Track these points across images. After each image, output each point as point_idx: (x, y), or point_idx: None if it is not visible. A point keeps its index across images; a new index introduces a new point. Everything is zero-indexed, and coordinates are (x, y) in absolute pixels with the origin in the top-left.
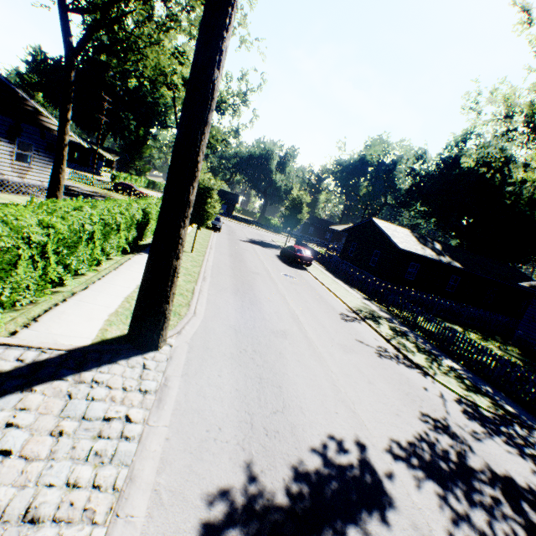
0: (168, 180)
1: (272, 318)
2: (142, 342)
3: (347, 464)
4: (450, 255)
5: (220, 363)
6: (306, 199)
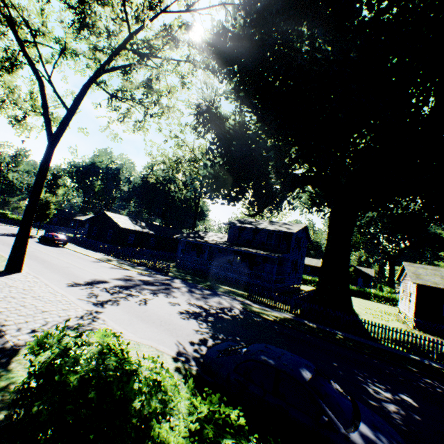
0: (27, 214)
1: (59, 264)
2: (17, 270)
3: (99, 280)
4: (149, 228)
5: (49, 273)
6: (53, 200)
